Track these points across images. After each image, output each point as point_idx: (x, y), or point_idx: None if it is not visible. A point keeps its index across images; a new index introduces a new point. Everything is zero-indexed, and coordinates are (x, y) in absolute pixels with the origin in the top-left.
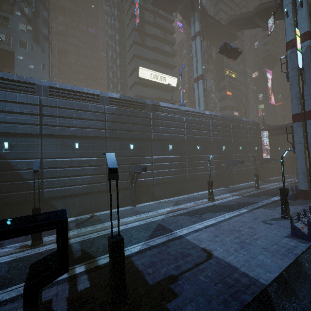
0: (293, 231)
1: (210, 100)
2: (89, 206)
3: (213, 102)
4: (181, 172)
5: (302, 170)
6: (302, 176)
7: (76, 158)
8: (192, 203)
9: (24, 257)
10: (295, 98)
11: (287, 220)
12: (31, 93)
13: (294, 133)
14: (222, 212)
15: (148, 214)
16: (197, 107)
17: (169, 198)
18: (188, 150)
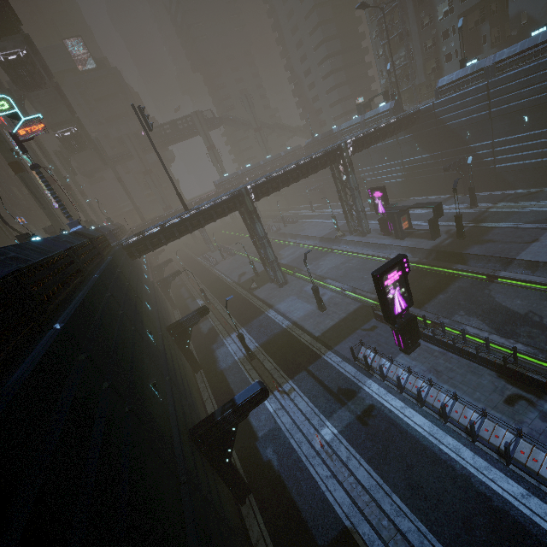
0: None
1: None
2: (540, 181)
3: None
4: None
5: None
6: None
7: (524, 134)
8: None
9: (462, 212)
10: None
11: None
12: (482, 78)
13: None
14: None
15: None
16: None
17: None
18: None
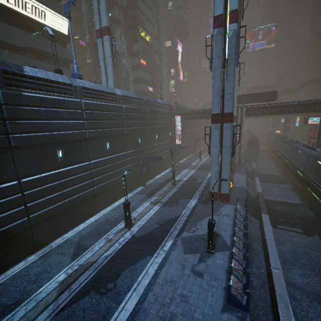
0: (230, 299)
1: (121, 67)
2: None
3: (125, 70)
4: (84, 188)
5: (215, 173)
6: (214, 179)
7: None
8: (102, 240)
9: None
10: (216, 95)
11: (213, 257)
12: None
13: (212, 135)
14: (144, 257)
15: (13, 317)
16: (103, 79)
17: (67, 234)
18: (93, 153)
